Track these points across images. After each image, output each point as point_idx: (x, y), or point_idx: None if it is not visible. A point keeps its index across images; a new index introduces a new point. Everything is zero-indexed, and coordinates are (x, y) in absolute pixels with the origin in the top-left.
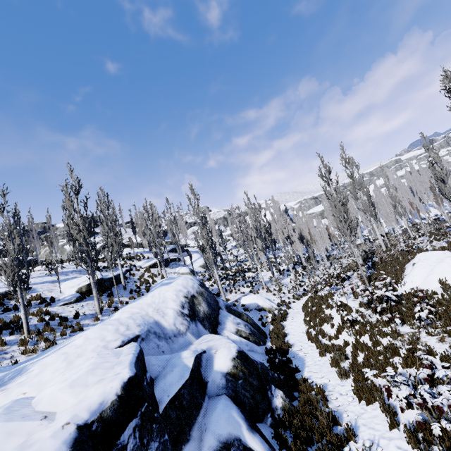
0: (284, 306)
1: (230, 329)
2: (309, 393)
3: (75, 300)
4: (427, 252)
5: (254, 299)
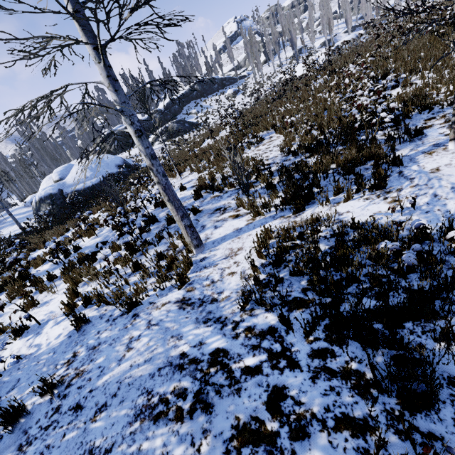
0: None
1: None
2: None
3: (320, 47)
4: None
5: None
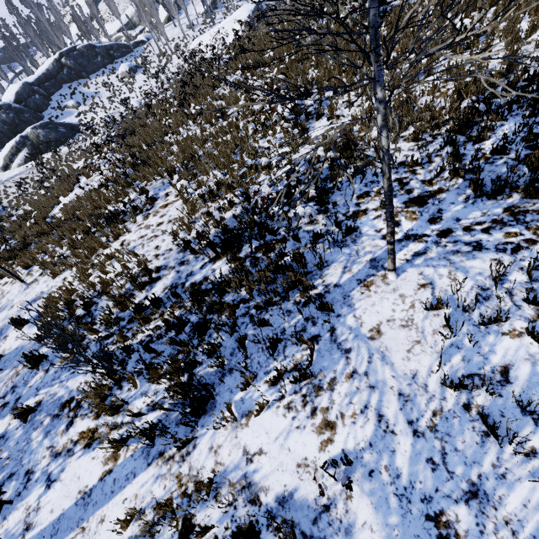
0: None
1: None
2: None
3: (239, 1)
4: None
5: None
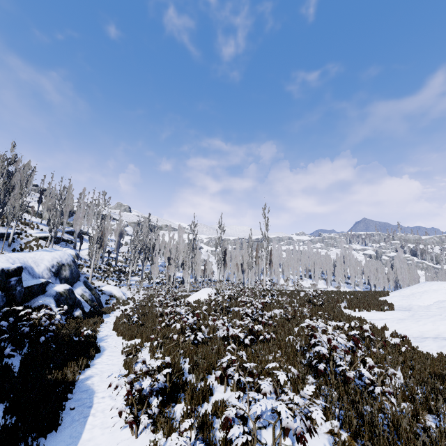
0: (132, 301)
1: (78, 292)
2: (96, 318)
3: None
4: (209, 287)
5: (112, 289)
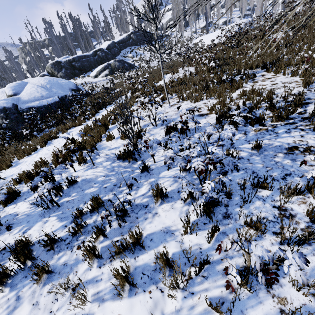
0: None
1: None
2: None
3: (222, 25)
4: None
5: None
